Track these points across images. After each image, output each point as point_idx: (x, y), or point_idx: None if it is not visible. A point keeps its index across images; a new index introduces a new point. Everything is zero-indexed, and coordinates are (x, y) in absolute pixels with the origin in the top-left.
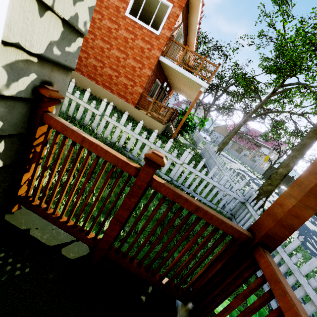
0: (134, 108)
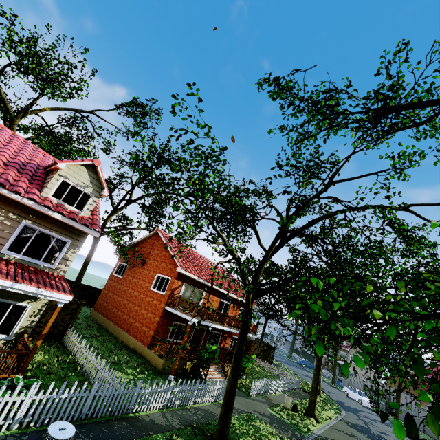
0: (147, 349)
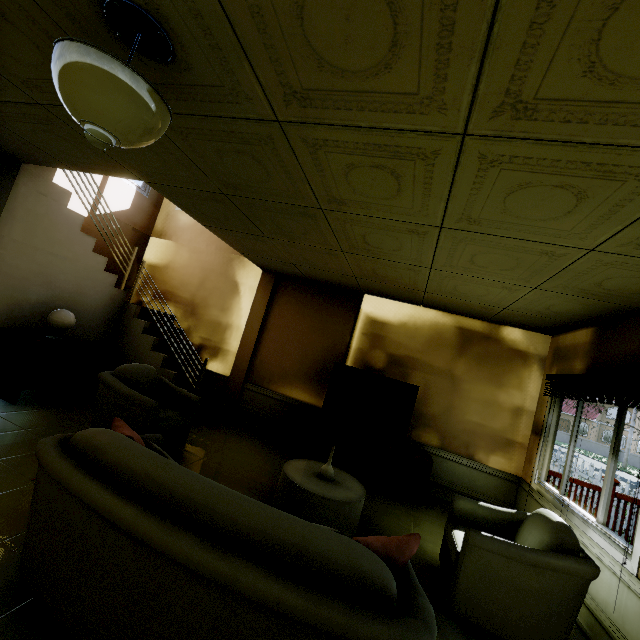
0: None
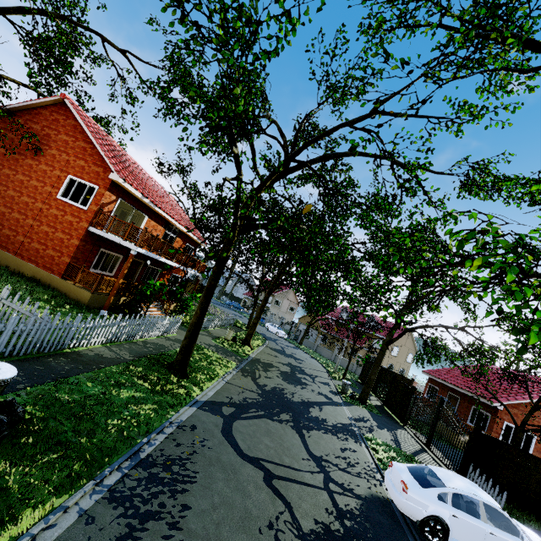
0: (60, 279)
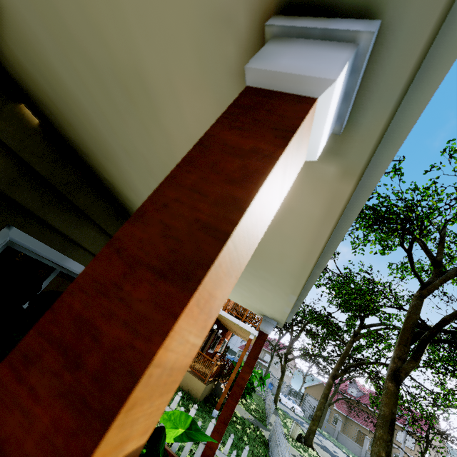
0: None
